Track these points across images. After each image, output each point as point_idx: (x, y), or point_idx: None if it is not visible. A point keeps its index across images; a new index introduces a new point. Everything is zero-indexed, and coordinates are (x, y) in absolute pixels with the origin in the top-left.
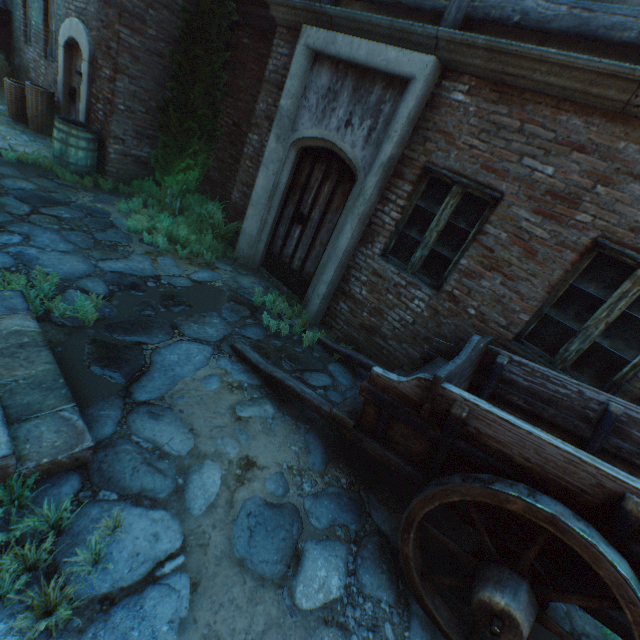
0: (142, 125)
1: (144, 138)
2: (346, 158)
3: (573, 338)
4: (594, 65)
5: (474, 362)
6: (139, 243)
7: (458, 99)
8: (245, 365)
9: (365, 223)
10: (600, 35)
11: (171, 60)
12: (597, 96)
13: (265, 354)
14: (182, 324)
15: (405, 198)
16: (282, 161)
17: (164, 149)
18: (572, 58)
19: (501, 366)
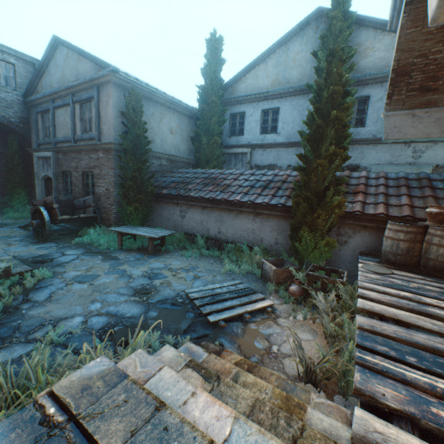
0: (3, 192)
1: (5, 195)
2: (52, 177)
3: (90, 192)
4: (66, 146)
5: (64, 203)
6: (0, 220)
7: (61, 157)
8: (21, 228)
9: (58, 190)
10: (68, 141)
11: (5, 171)
12: (72, 150)
13: (30, 227)
14: (5, 226)
15: (62, 180)
16: (41, 185)
17: (10, 195)
18: (64, 146)
19: (74, 203)
